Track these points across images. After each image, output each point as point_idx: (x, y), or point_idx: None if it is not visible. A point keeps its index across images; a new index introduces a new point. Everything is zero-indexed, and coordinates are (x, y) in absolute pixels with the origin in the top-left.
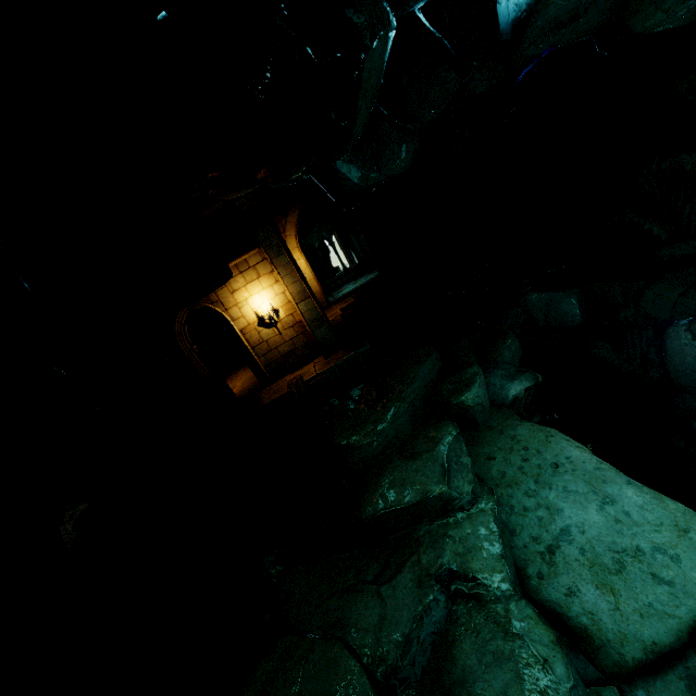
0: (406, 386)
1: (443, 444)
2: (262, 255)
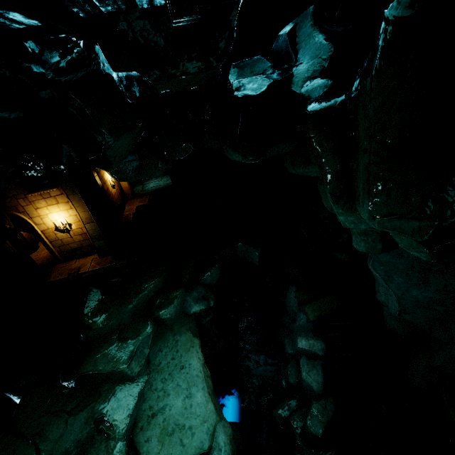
0: (136, 295)
1: (140, 337)
2: (61, 191)
